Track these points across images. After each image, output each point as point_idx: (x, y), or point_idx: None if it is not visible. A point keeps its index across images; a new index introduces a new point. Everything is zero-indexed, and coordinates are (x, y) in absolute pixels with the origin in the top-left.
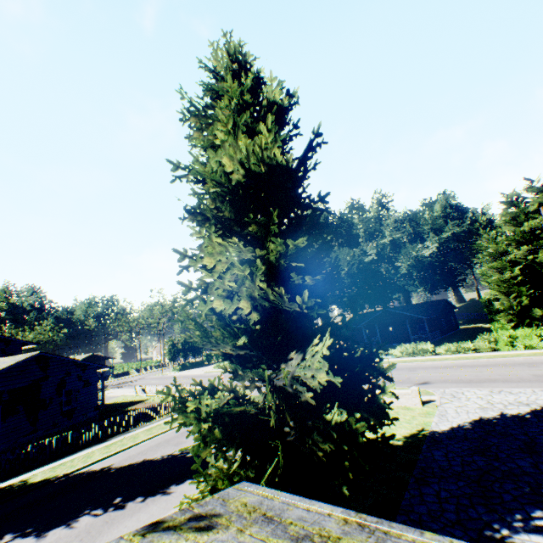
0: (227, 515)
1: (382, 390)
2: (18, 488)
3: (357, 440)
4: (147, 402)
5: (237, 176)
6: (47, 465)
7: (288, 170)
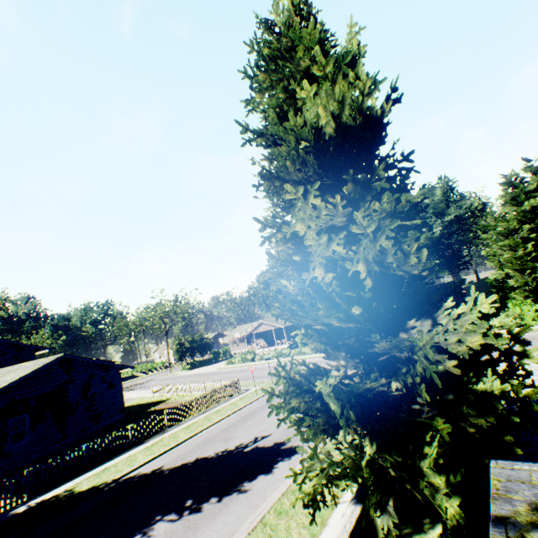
0: None
1: (522, 355)
2: (65, 498)
3: (529, 410)
4: (169, 402)
5: (329, 129)
6: (89, 472)
7: (381, 122)
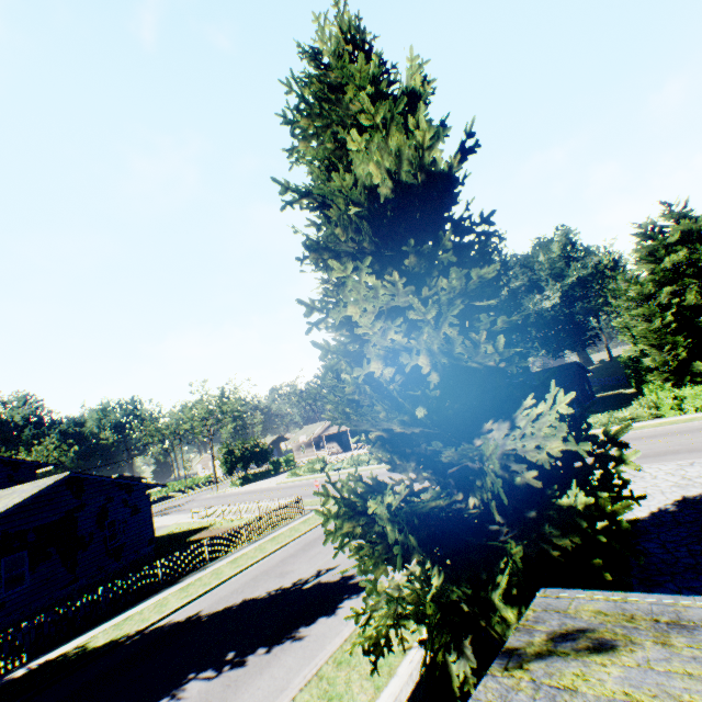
0: (602, 628)
1: (619, 461)
2: (76, 657)
3: (617, 527)
4: (213, 528)
5: (384, 190)
6: (107, 622)
7: (450, 179)
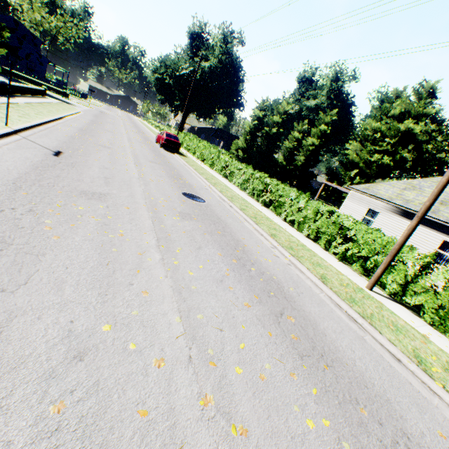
0: None
1: None
2: None
3: None
4: None
5: None
6: None
7: None
